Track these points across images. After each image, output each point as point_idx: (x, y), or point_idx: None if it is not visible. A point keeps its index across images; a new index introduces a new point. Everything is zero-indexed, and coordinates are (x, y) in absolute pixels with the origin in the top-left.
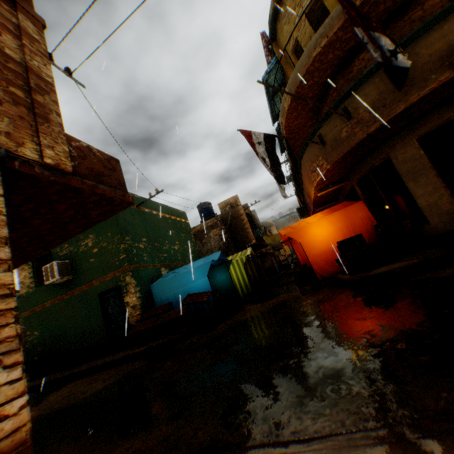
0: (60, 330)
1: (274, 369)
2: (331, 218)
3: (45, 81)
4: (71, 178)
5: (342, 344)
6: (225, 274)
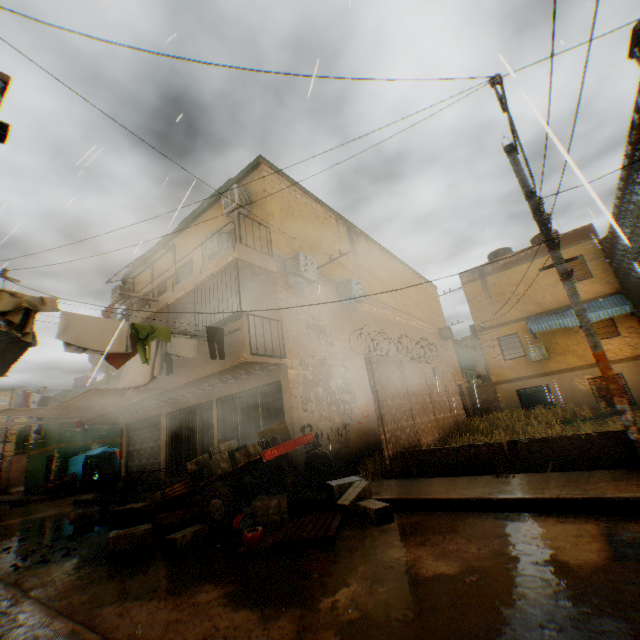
0: (37, 470)
1: None
2: None
3: None
4: None
5: None
6: None
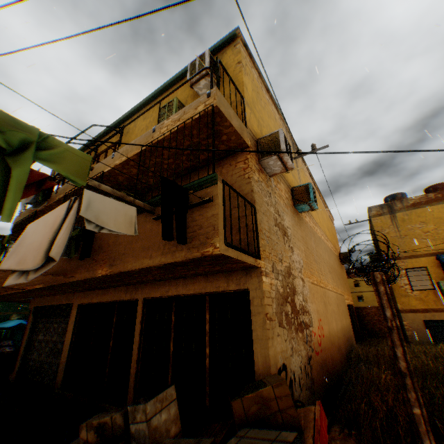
0: None
1: None
2: None
3: None
4: None
5: None
6: None
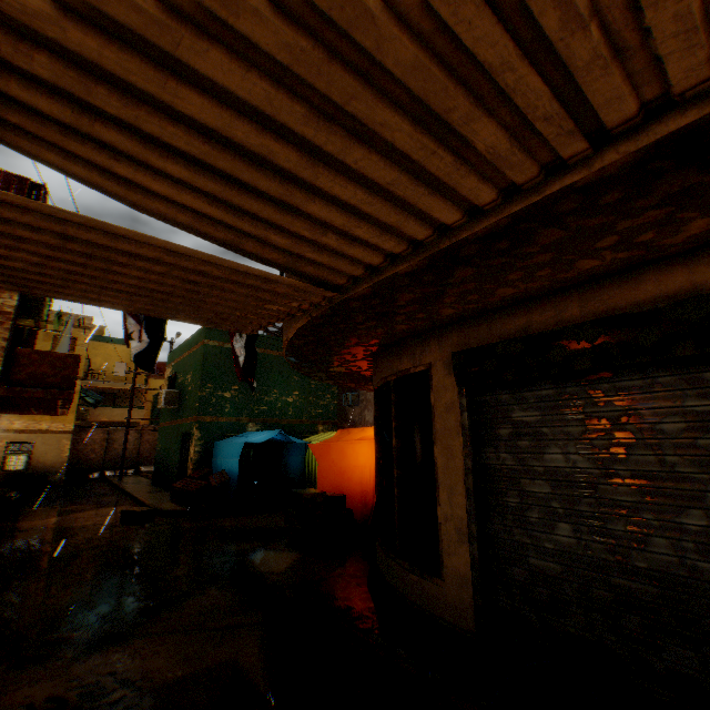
0: (167, 451)
1: (1, 580)
2: (357, 447)
3: (6, 314)
4: (1, 389)
5: (18, 592)
6: (302, 458)
